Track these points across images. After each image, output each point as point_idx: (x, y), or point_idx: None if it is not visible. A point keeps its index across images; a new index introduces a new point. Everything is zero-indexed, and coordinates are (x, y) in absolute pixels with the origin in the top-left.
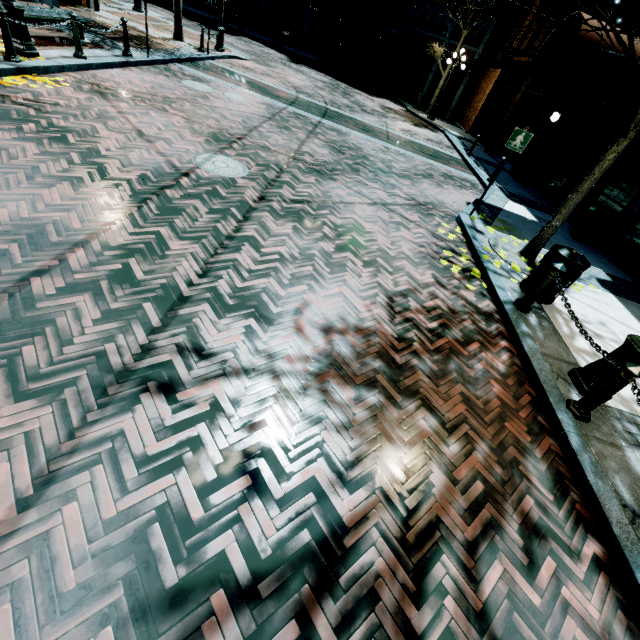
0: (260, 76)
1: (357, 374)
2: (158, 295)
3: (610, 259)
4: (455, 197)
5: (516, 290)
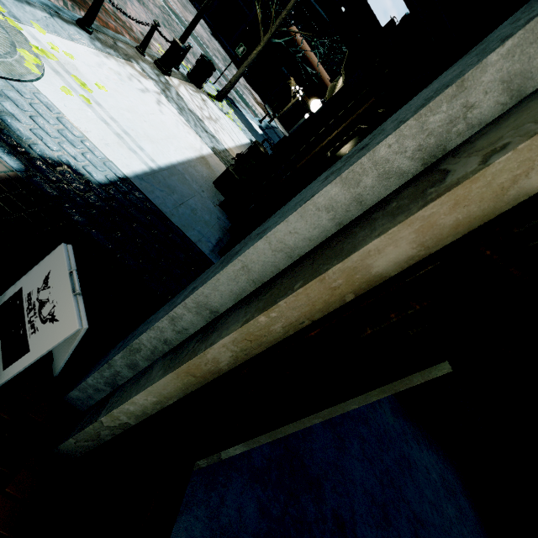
0: None
1: None
2: None
3: None
4: None
5: (185, 74)
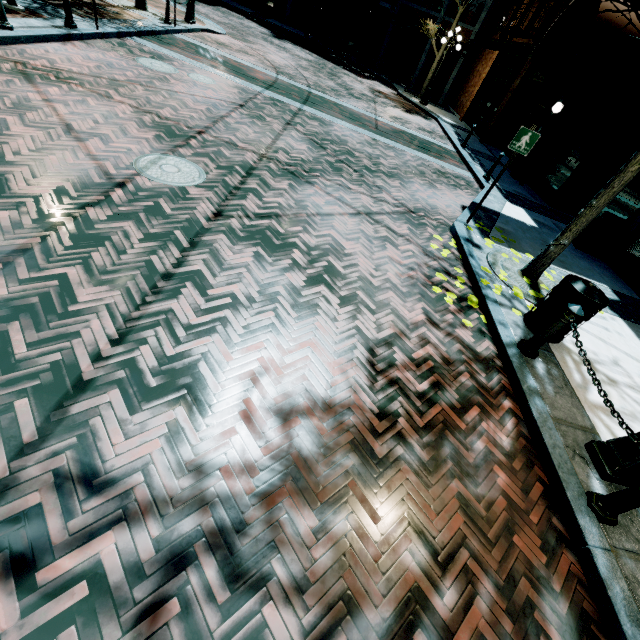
0: (235, 53)
1: (322, 484)
2: (43, 383)
3: (614, 271)
4: (449, 200)
5: (519, 325)
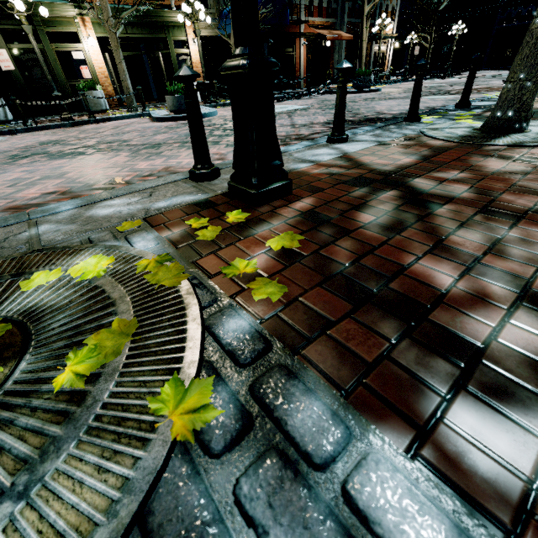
0: None
1: None
2: None
3: None
4: None
5: None
